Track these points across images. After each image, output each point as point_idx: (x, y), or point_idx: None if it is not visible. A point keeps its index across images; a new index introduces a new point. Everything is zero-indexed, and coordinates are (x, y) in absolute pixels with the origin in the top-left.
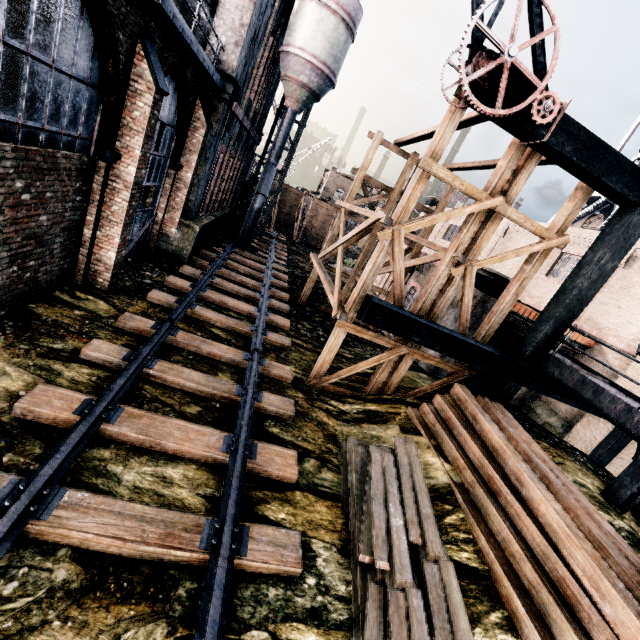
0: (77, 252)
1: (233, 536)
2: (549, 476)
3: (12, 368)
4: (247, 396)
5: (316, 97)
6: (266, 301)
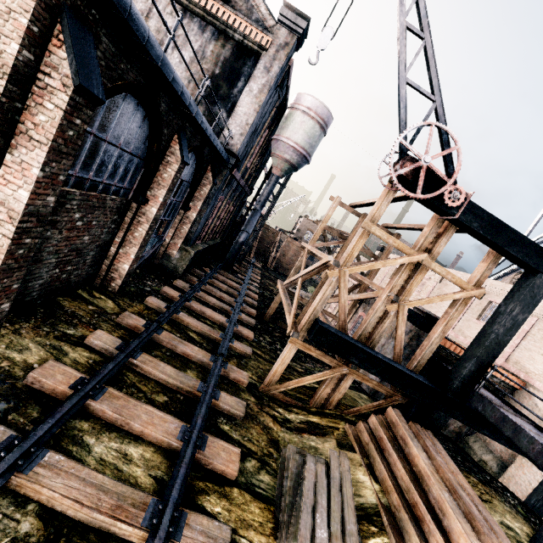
0: (102, 262)
1: (172, 519)
2: (472, 510)
3: (34, 345)
4: (207, 393)
5: (295, 169)
6: (237, 314)
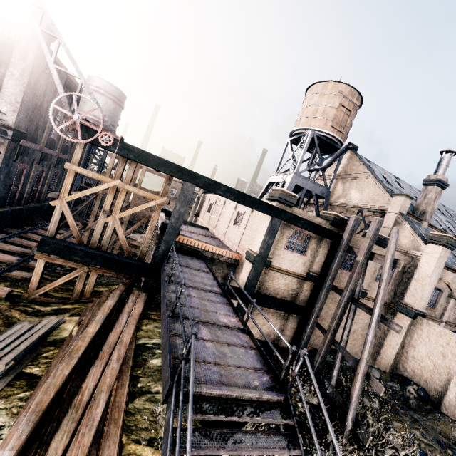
0: None
1: None
2: (120, 321)
3: None
4: None
5: None
6: None
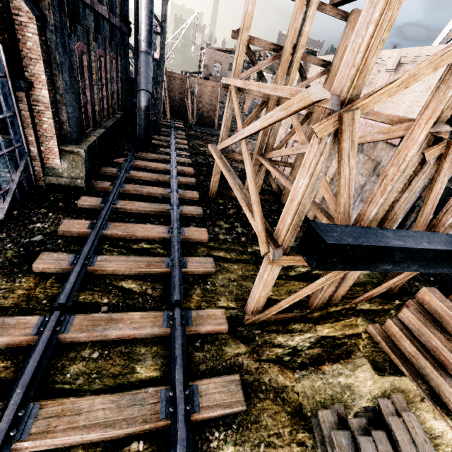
0: None
1: None
2: None
3: None
4: (178, 418)
5: None
6: (177, 212)
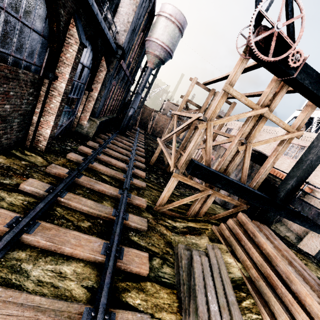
0: (28, 129)
1: None
2: (305, 275)
3: None
4: (119, 216)
5: (163, 62)
6: (133, 162)
